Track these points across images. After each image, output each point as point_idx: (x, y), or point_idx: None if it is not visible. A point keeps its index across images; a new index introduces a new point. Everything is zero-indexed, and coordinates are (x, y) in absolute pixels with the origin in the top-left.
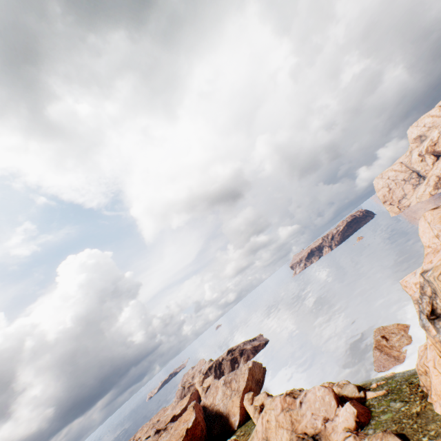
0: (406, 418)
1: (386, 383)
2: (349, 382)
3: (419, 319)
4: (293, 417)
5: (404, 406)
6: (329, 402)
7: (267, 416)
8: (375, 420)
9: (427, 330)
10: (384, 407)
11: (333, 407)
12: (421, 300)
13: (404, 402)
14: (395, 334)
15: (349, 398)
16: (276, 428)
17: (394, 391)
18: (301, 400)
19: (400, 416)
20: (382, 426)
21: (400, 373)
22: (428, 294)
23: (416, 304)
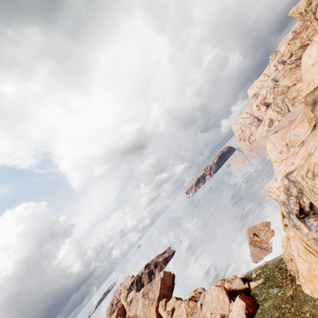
0: (284, 303)
1: (262, 272)
2: (236, 276)
3: (290, 219)
4: None
5: (280, 291)
6: (223, 299)
7: None
8: (261, 309)
9: (299, 229)
10: (265, 295)
11: (227, 303)
12: (288, 201)
13: (279, 287)
14: (262, 230)
15: (237, 291)
16: None
17: (270, 278)
18: (201, 302)
19: (279, 301)
20: (267, 314)
21: (271, 261)
22: (294, 194)
23: (282, 205)
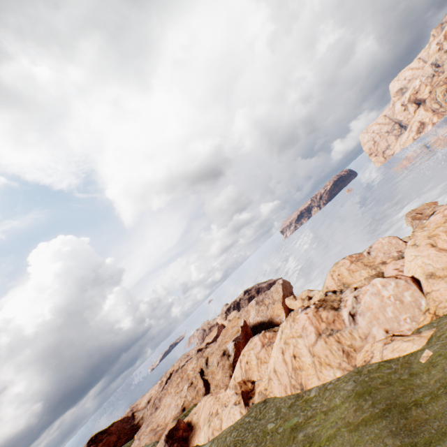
0: None
1: None
2: None
3: None
4: (365, 262)
5: None
6: (397, 243)
7: (337, 272)
8: None
9: None
10: None
11: (402, 244)
12: None
13: None
14: (427, 209)
15: None
16: (351, 274)
17: None
18: (368, 251)
19: None
20: None
21: None
22: None
23: None
